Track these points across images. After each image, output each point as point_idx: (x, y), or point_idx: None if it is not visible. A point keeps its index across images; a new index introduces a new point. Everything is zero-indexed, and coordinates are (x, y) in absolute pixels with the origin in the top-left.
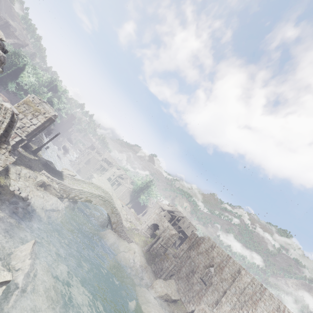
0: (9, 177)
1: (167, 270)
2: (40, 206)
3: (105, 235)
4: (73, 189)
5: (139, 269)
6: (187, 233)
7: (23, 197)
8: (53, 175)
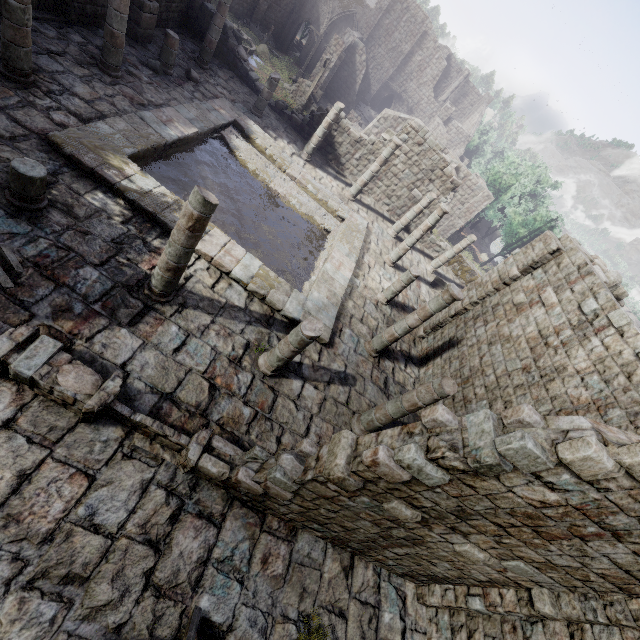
0: None
1: None
2: None
3: None
4: None
5: None
6: None
7: None
8: None
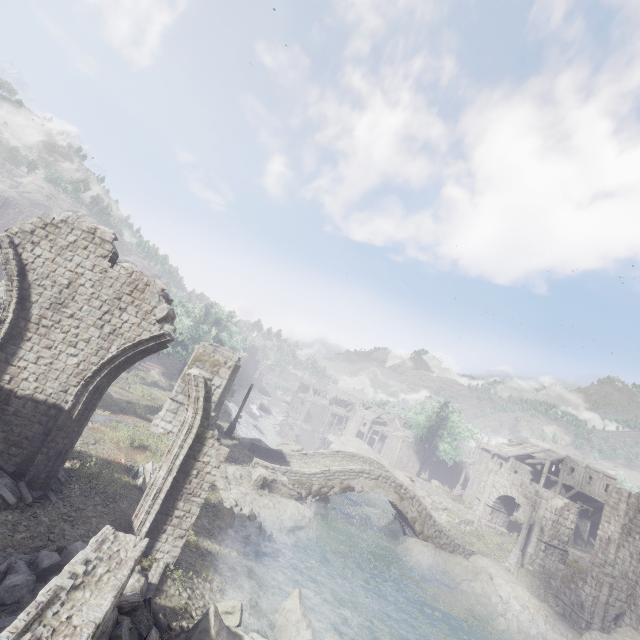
0: (216, 488)
1: (597, 605)
2: (276, 524)
3: (409, 552)
4: (312, 475)
5: (523, 617)
6: (595, 497)
7: (247, 515)
8: (270, 461)
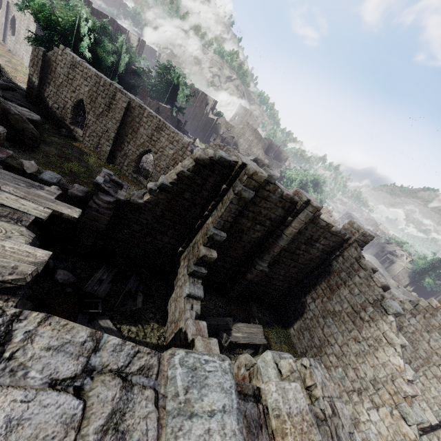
0: None
1: None
2: None
3: None
4: None
5: None
6: None
7: None
8: None
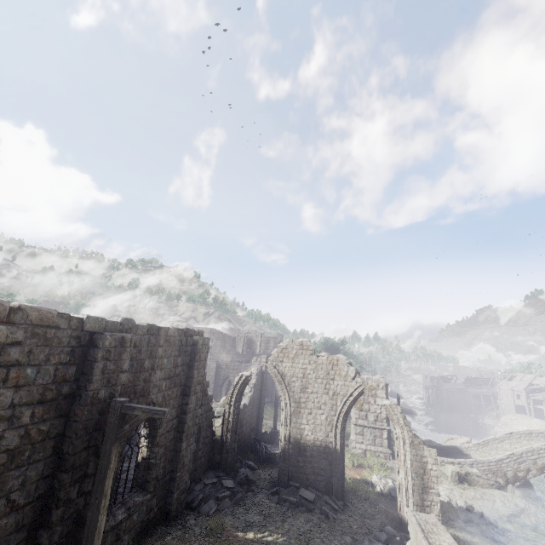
0: None
1: None
2: (494, 514)
3: None
4: (499, 462)
5: None
6: None
7: (464, 507)
8: (450, 457)
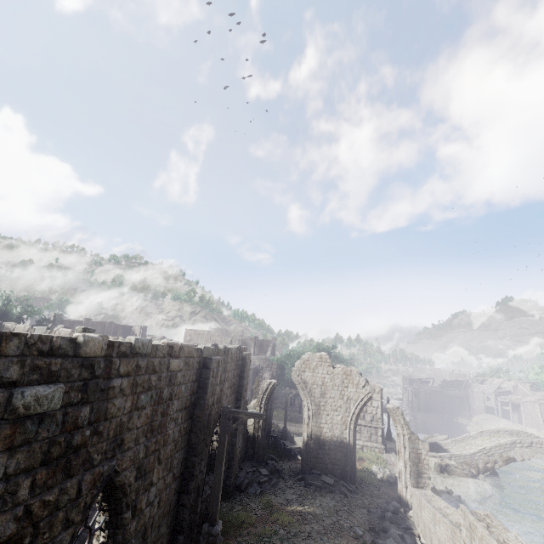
0: None
1: None
2: (468, 497)
3: None
4: (472, 455)
5: None
6: None
7: (445, 491)
8: (432, 452)
